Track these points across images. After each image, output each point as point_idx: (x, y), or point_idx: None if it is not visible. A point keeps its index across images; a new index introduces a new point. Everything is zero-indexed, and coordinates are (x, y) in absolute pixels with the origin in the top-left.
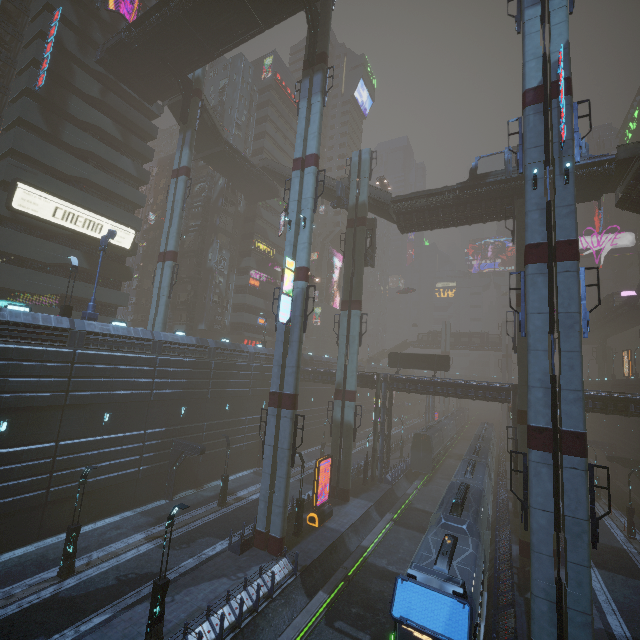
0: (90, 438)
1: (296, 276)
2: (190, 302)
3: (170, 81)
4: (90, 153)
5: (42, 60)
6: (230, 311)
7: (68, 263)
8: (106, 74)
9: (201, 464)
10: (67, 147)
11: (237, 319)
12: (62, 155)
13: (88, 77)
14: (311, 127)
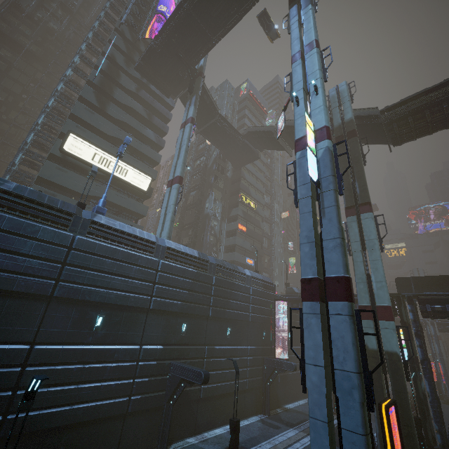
0: (74, 345)
1: (316, 138)
2: (191, 241)
3: (181, 74)
4: (125, 124)
5: (101, 65)
6: (223, 252)
7: (98, 196)
8: (141, 80)
9: (201, 401)
10: (110, 120)
11: (229, 258)
12: (105, 122)
13: (129, 80)
14: (306, 27)
